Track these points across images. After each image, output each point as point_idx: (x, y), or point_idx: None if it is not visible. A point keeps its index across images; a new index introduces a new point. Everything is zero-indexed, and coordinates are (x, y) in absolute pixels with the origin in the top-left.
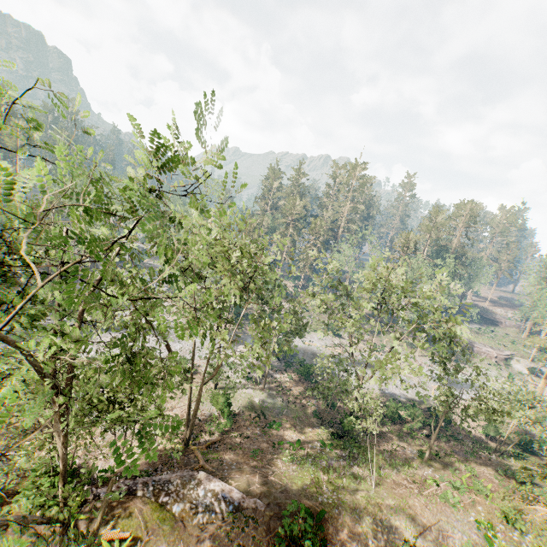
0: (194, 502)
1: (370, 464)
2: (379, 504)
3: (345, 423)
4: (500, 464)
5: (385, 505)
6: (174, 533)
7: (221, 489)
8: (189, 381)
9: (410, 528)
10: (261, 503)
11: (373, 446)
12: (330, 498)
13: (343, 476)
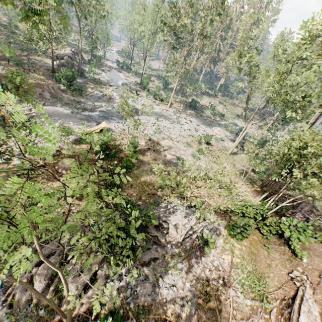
0: None
1: None
2: None
3: None
4: None
5: None
6: None
7: None
8: None
9: None
10: None
11: None
12: None
13: None
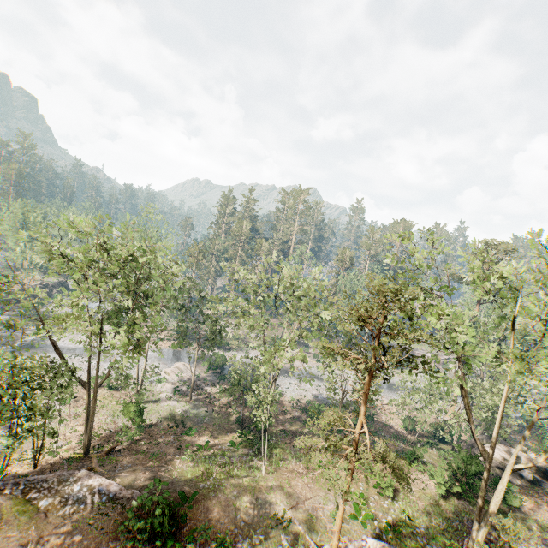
0: (65, 497)
1: (262, 453)
2: (261, 486)
3: (258, 423)
4: (404, 450)
5: (266, 487)
6: (31, 523)
7: (100, 483)
8: (76, 381)
9: (284, 504)
10: (139, 493)
11: (286, 443)
12: (212, 484)
13: (236, 467)
